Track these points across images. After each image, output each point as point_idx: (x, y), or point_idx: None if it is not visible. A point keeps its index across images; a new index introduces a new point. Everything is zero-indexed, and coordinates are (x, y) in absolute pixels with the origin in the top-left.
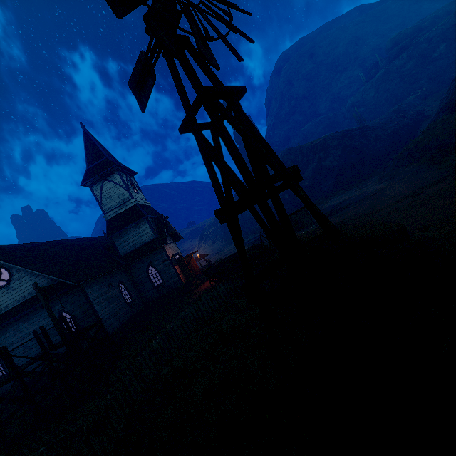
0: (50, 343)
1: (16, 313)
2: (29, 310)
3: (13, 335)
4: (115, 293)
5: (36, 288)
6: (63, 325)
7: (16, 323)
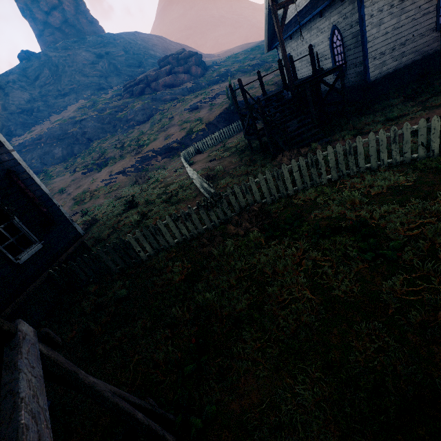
0: (283, 83)
1: (301, 18)
2: (308, 18)
3: (301, 45)
4: (421, 0)
5: (271, 7)
6: (333, 49)
7: (303, 30)
